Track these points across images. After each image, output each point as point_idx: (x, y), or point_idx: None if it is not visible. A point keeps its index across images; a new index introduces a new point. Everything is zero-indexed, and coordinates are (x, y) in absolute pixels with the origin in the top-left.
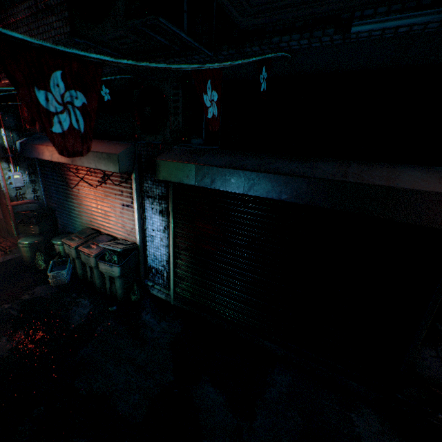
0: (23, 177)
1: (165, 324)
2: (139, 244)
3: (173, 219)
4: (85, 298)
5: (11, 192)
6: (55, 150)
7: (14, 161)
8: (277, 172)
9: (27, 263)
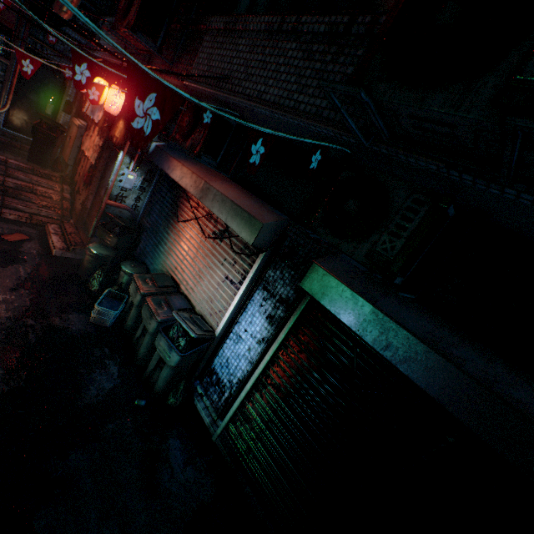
0: (135, 180)
1: (192, 474)
2: (217, 336)
3: (283, 339)
4: (117, 362)
5: (115, 189)
6: (189, 175)
7: (139, 160)
8: (527, 414)
9: (82, 273)
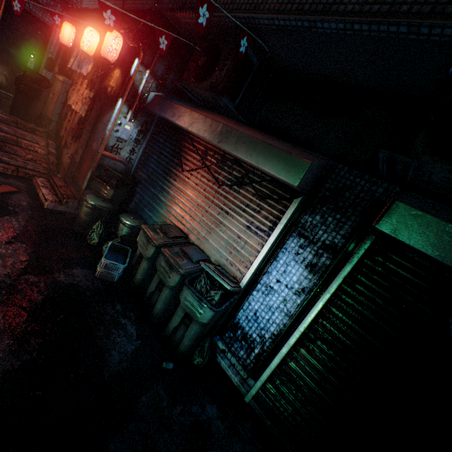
0: (131, 131)
1: (240, 447)
2: (243, 287)
3: (335, 289)
4: (132, 320)
5: (111, 139)
6: (201, 119)
7: (136, 110)
8: None
9: (78, 227)
